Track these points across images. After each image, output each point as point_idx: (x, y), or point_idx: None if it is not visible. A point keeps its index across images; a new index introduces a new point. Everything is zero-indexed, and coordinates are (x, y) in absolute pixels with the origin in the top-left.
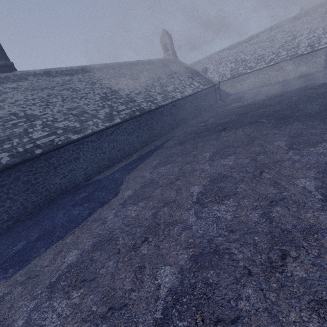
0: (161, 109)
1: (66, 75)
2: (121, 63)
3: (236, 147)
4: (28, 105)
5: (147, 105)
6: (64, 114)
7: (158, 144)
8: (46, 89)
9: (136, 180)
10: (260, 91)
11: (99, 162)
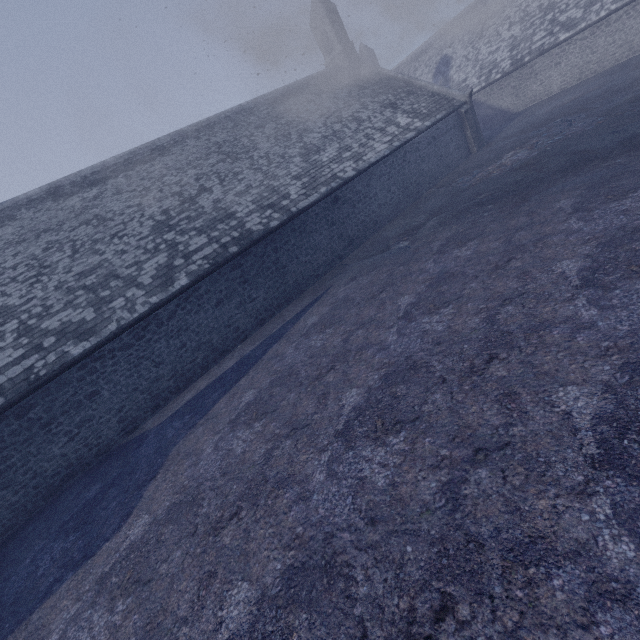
0: (299, 220)
1: (93, 185)
2: (217, 116)
3: (430, 385)
4: (1, 285)
5: (262, 219)
6: (67, 291)
7: (290, 315)
8: (45, 234)
9: (179, 471)
10: (595, 93)
11: (151, 386)
